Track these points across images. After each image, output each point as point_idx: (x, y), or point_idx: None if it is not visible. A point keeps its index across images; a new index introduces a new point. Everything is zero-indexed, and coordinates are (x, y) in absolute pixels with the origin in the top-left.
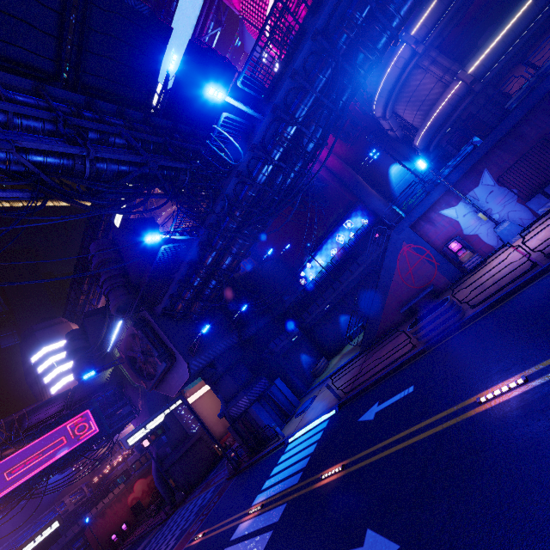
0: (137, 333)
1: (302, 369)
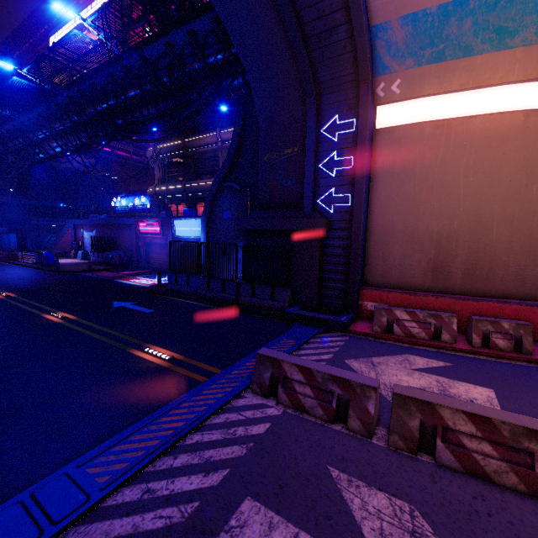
0: None
1: (43, 241)
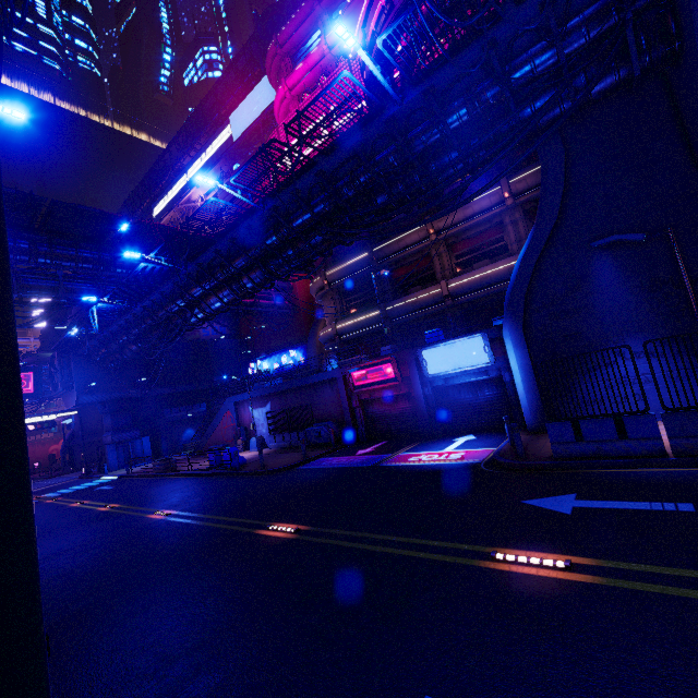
0: (57, 359)
1: (179, 439)
